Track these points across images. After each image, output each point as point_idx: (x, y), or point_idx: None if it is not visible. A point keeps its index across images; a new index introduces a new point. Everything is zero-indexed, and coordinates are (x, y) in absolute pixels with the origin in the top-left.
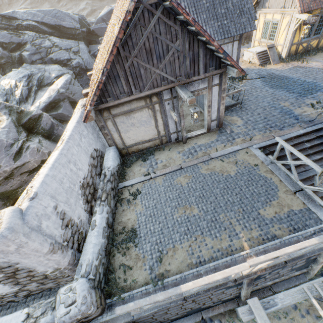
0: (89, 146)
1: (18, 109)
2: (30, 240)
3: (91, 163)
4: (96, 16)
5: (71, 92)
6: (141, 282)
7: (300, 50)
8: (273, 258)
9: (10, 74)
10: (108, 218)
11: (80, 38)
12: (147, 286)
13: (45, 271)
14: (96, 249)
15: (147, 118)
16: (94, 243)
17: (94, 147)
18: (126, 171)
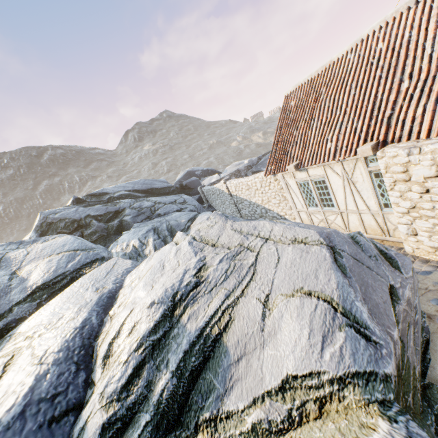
0: None
1: None
2: None
3: None
4: None
5: None
6: None
7: None
8: None
9: (124, 237)
10: None
11: (175, 194)
12: None
13: None
14: None
15: None
16: None
17: None
18: None
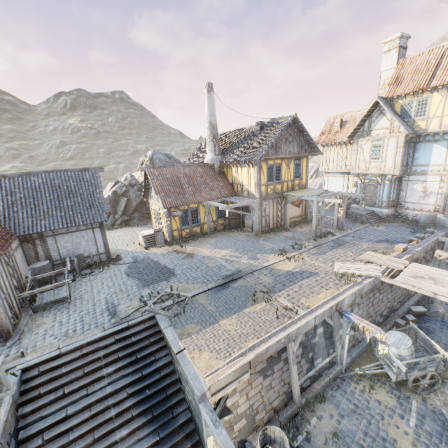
0: None
1: None
2: None
3: None
4: None
5: None
6: None
7: (185, 234)
8: None
9: None
10: None
11: None
12: None
13: None
14: None
15: None
16: None
17: None
18: None
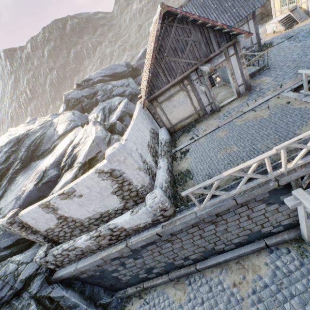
0: (147, 125)
1: (103, 123)
2: (129, 157)
3: (151, 135)
4: (135, 61)
5: (129, 109)
6: (198, 197)
7: None
8: (297, 140)
9: (93, 111)
10: (168, 166)
11: (128, 76)
12: (203, 196)
13: (137, 186)
14: (164, 178)
15: (183, 98)
16: (161, 175)
17: (151, 127)
18: (176, 143)
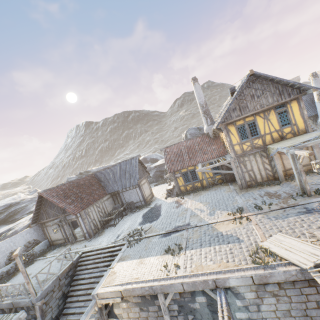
0: (30, 237)
1: None
2: None
3: (26, 245)
4: None
5: None
6: None
7: (189, 188)
8: None
9: None
10: (10, 269)
11: None
12: None
13: None
14: None
15: (57, 228)
16: None
17: (35, 238)
18: (44, 253)
